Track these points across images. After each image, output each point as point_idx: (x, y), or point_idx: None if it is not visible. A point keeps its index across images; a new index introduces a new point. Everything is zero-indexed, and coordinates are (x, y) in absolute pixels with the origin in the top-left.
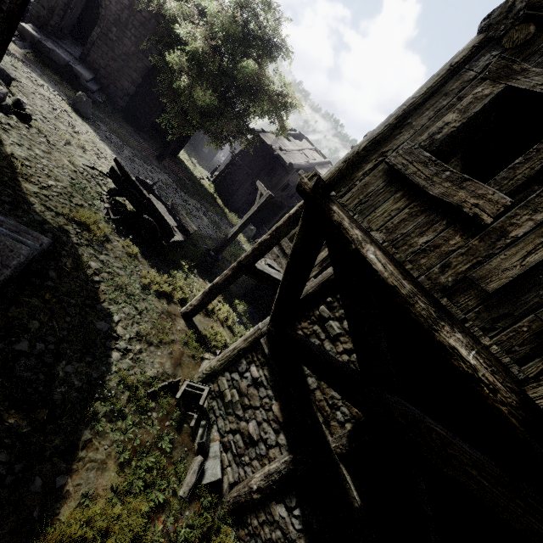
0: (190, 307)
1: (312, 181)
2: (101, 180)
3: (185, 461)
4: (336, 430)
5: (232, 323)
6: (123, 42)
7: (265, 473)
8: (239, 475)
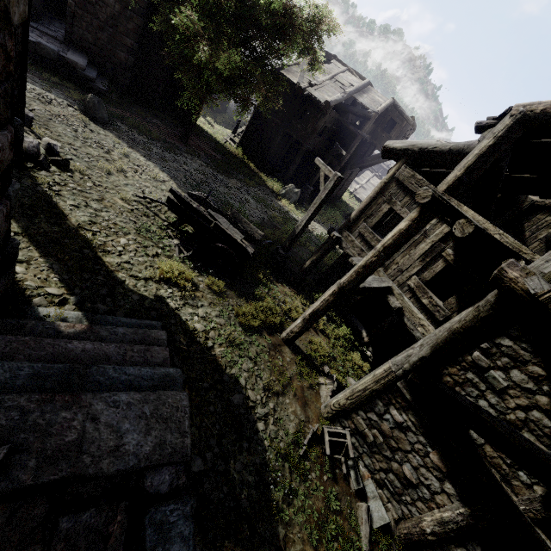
0: (291, 334)
1: None
2: (154, 206)
3: (353, 511)
4: (521, 491)
5: (323, 325)
6: (104, 2)
7: (438, 519)
8: (403, 512)
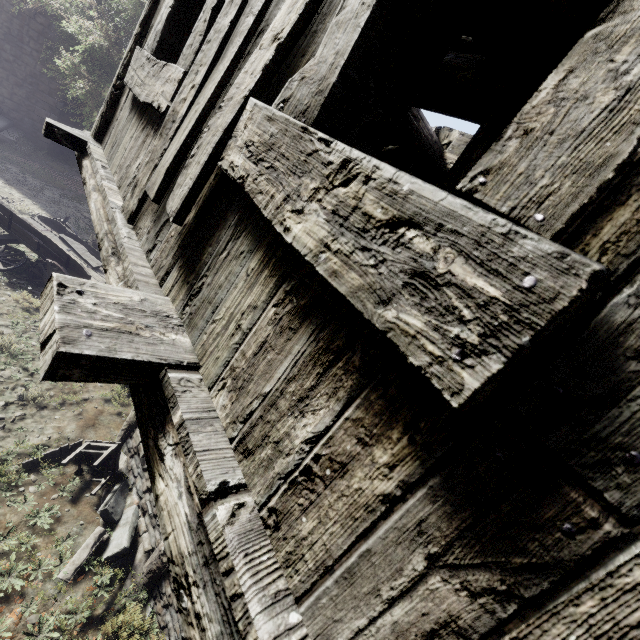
0: None
1: (43, 131)
2: None
3: (76, 536)
4: None
5: None
6: (24, 61)
7: None
8: (155, 539)
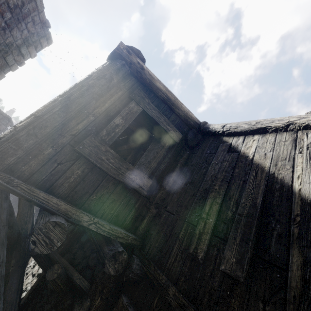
0: None
1: None
2: None
3: None
4: None
5: None
6: None
7: None
8: None
